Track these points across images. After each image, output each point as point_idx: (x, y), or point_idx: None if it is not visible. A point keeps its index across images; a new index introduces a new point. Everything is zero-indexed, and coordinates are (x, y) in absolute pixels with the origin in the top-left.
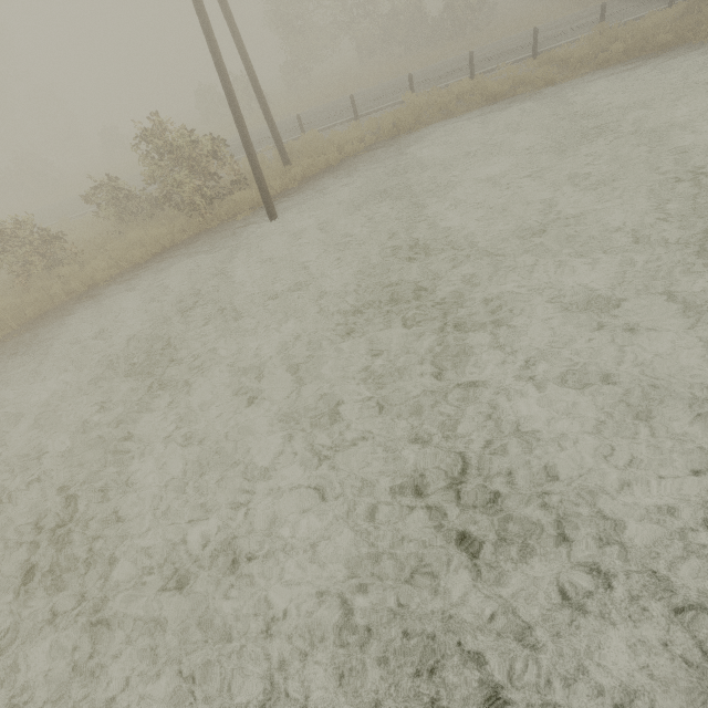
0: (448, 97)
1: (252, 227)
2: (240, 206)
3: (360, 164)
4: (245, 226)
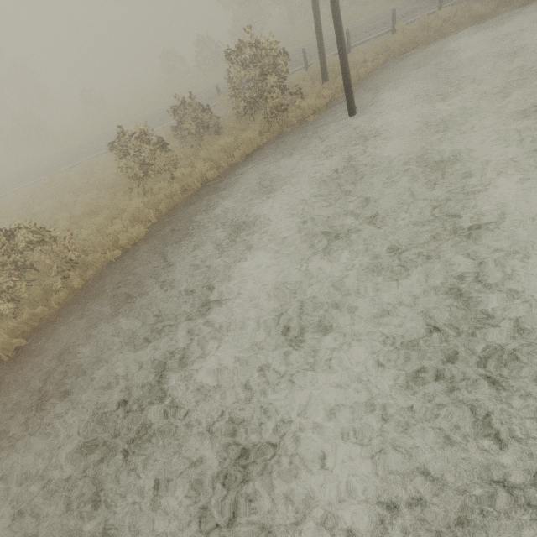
0: (440, 21)
1: (333, 123)
2: (304, 112)
3: (392, 73)
4: (323, 124)
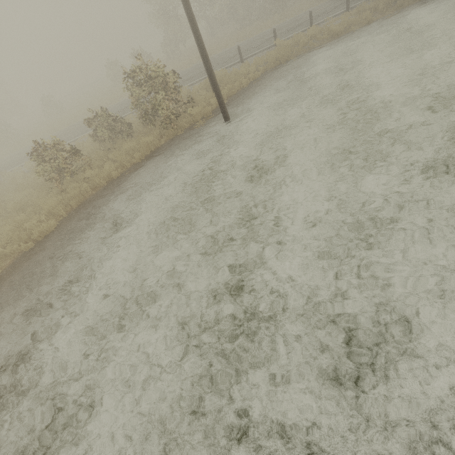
0: (306, 38)
1: (213, 127)
2: (194, 118)
3: (265, 83)
4: (206, 128)
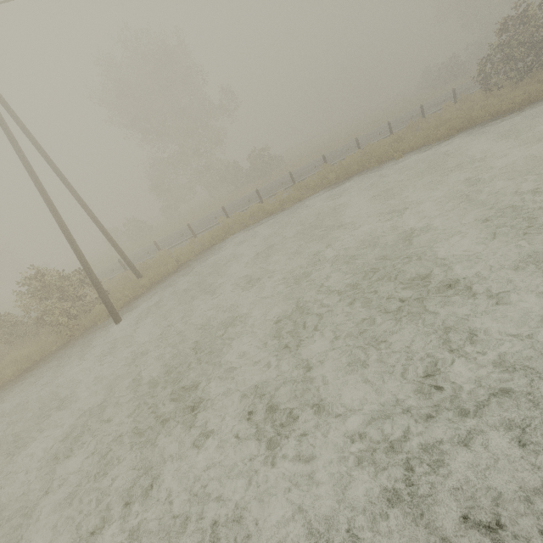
0: (244, 216)
1: (103, 331)
2: (101, 314)
3: (188, 268)
4: (98, 331)
